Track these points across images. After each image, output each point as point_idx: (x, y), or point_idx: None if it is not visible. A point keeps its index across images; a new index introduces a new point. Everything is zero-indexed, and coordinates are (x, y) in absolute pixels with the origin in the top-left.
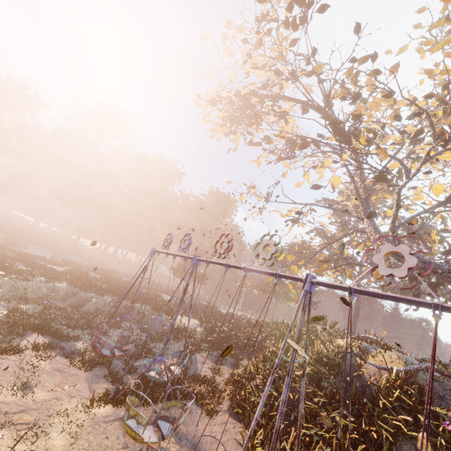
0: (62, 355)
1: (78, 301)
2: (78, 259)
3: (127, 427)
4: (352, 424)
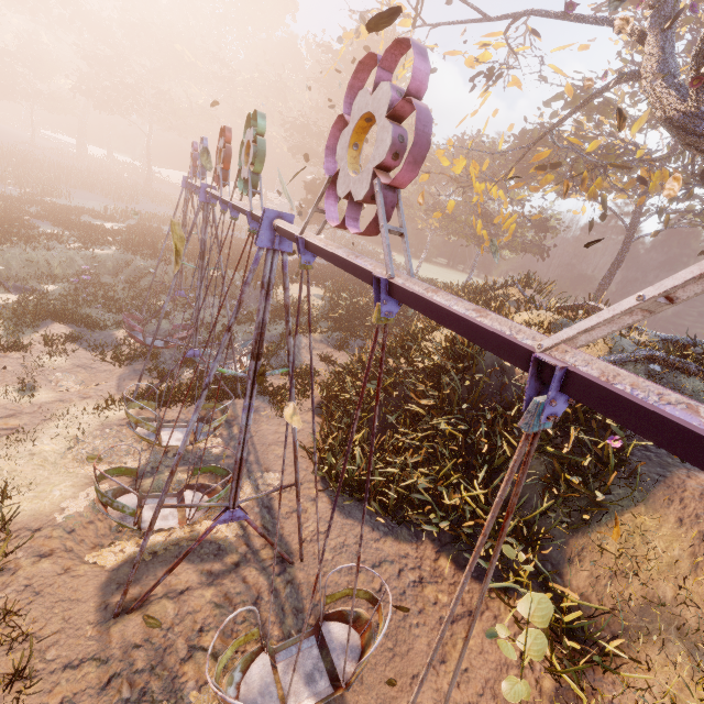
0: (89, 349)
1: (134, 273)
2: (158, 207)
3: (135, 433)
4: (458, 434)
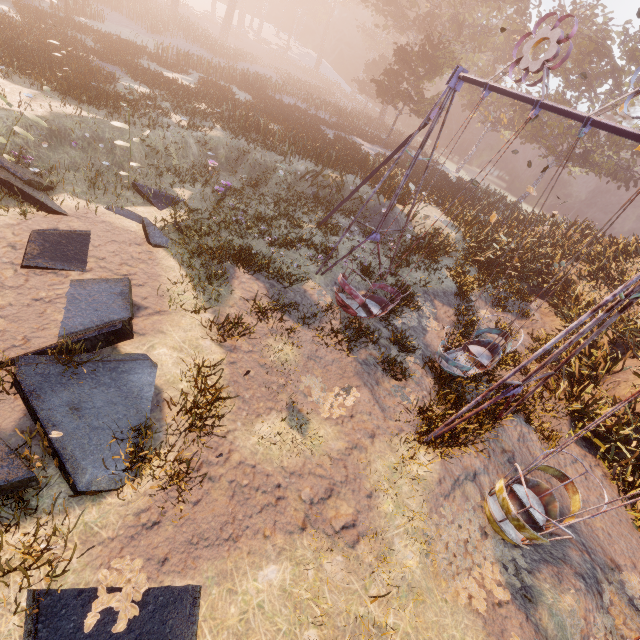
0: (302, 323)
1: (254, 171)
2: (193, 46)
3: (507, 537)
4: None
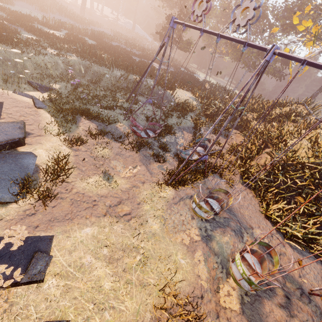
0: (114, 140)
1: (94, 76)
2: (65, 18)
3: (198, 214)
4: None
